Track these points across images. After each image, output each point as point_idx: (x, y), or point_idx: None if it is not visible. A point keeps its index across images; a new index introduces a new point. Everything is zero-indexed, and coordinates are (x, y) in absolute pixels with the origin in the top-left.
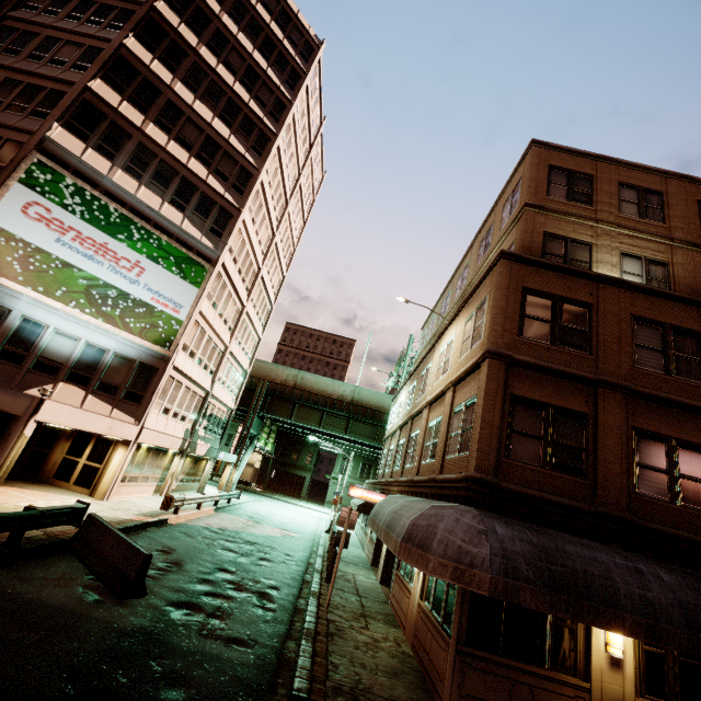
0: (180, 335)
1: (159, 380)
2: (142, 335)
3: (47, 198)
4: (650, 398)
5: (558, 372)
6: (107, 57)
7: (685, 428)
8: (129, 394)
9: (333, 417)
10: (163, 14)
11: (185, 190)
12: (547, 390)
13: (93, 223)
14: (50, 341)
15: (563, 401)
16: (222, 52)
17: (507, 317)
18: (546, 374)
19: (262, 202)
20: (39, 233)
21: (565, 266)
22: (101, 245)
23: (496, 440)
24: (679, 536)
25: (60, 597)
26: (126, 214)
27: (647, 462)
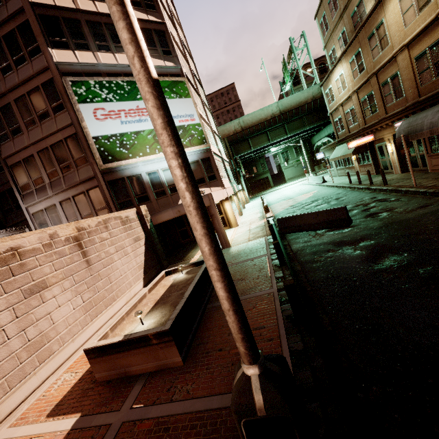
0: (204, 132)
1: (214, 162)
2: (192, 145)
3: (96, 102)
4: None
5: None
6: None
7: None
8: (209, 178)
9: (274, 131)
10: None
11: None
12: None
13: (123, 100)
14: (164, 176)
15: None
16: None
17: None
18: None
19: (161, 7)
20: (113, 126)
21: None
22: (137, 110)
23: None
24: None
25: (333, 236)
26: (127, 80)
27: None
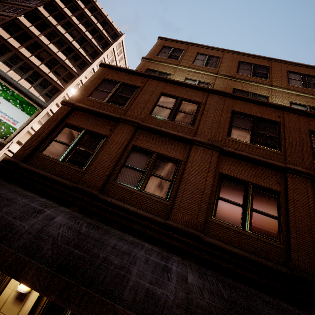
0: (13, 135)
1: None
2: None
3: None
4: (148, 129)
5: (97, 113)
6: (7, 21)
7: (168, 148)
8: None
9: None
10: (41, 11)
11: (35, 76)
12: (89, 122)
13: None
14: None
15: (96, 128)
16: (69, 29)
17: (87, 89)
18: (93, 114)
19: None
20: None
21: (132, 70)
22: None
23: (37, 143)
24: (125, 208)
25: None
26: None
27: (132, 164)
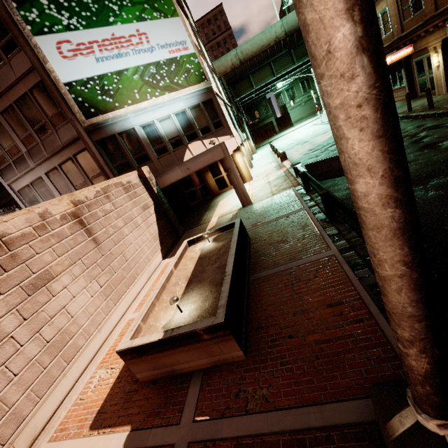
0: (202, 65)
1: (218, 105)
2: (189, 84)
3: (56, 33)
4: None
5: None
6: None
7: None
8: (215, 125)
9: (278, 61)
10: None
11: None
12: None
13: (92, 26)
14: (162, 129)
15: None
16: None
17: None
18: None
19: None
20: (86, 65)
21: None
22: (113, 40)
23: None
24: None
25: None
26: None
27: None
